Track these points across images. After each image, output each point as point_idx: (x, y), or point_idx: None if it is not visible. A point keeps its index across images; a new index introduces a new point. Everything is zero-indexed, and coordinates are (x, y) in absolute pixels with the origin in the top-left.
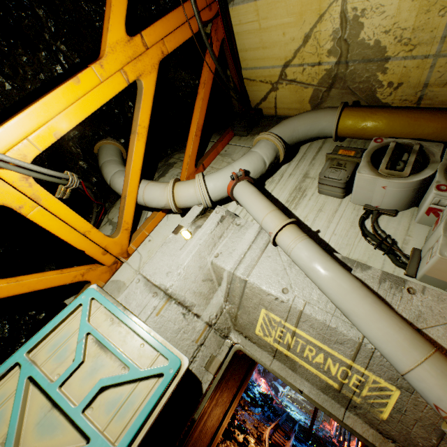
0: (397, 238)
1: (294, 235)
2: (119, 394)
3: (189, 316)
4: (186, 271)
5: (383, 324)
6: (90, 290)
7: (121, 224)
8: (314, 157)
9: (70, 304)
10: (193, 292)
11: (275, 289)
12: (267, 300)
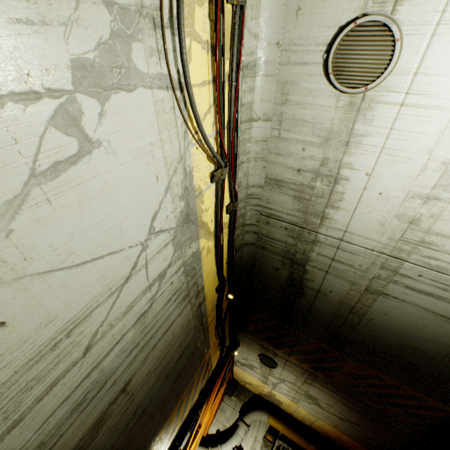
0: None
1: None
2: None
3: None
4: None
5: None
6: None
7: None
8: (259, 426)
9: None
10: None
11: None
12: None
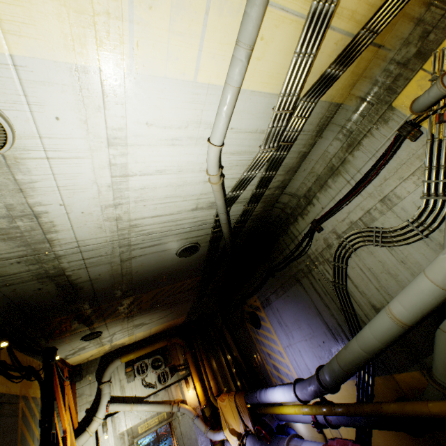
0: (151, 381)
1: (136, 407)
2: None
3: None
4: (116, 443)
5: (159, 408)
6: None
7: None
8: (118, 371)
9: None
10: (121, 445)
11: (139, 420)
12: (139, 424)
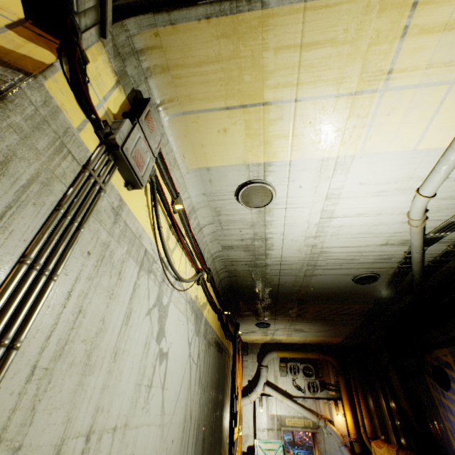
0: (300, 385)
1: (286, 400)
2: None
3: (273, 430)
4: (267, 420)
5: (306, 413)
6: (257, 441)
7: (241, 417)
8: (273, 361)
9: (257, 446)
10: (271, 424)
11: (287, 413)
12: (286, 416)
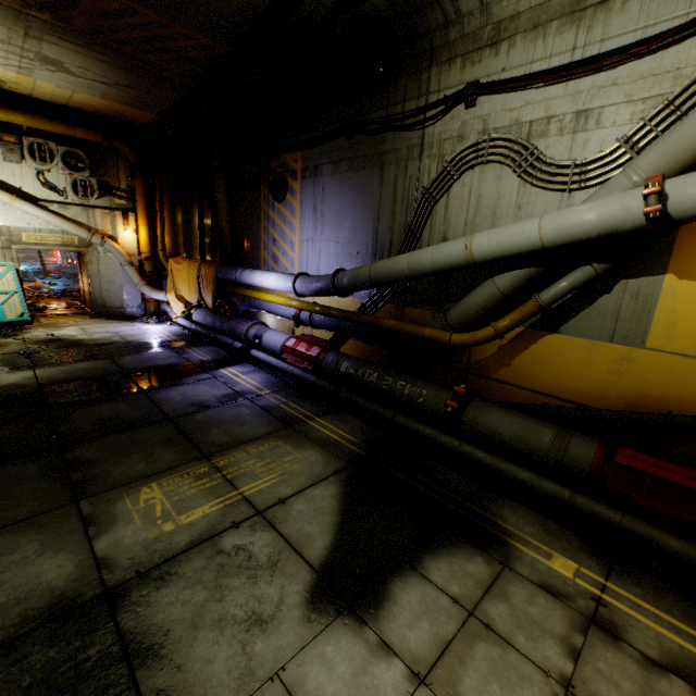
0: (57, 184)
1: (22, 204)
2: (3, 282)
3: None
4: None
5: (67, 226)
6: None
7: None
8: None
9: None
10: None
11: (26, 225)
12: (25, 230)
